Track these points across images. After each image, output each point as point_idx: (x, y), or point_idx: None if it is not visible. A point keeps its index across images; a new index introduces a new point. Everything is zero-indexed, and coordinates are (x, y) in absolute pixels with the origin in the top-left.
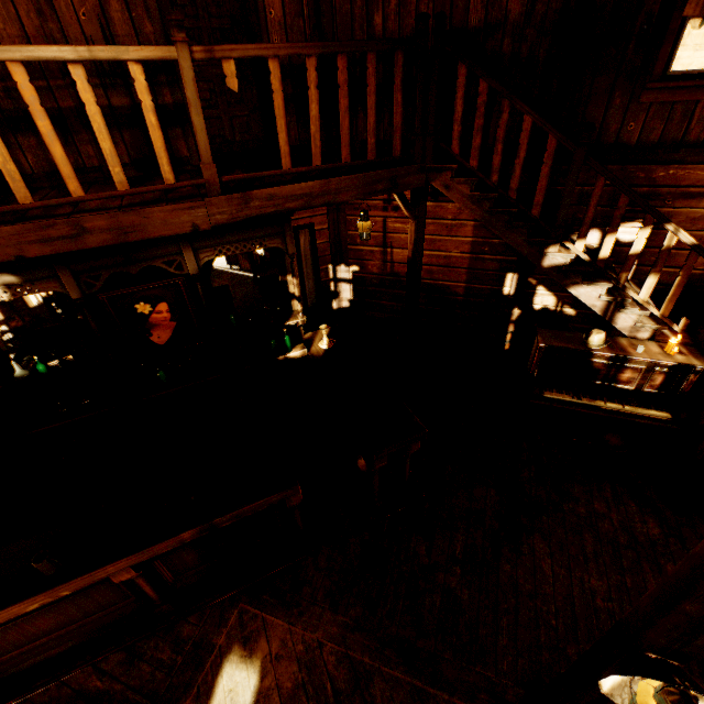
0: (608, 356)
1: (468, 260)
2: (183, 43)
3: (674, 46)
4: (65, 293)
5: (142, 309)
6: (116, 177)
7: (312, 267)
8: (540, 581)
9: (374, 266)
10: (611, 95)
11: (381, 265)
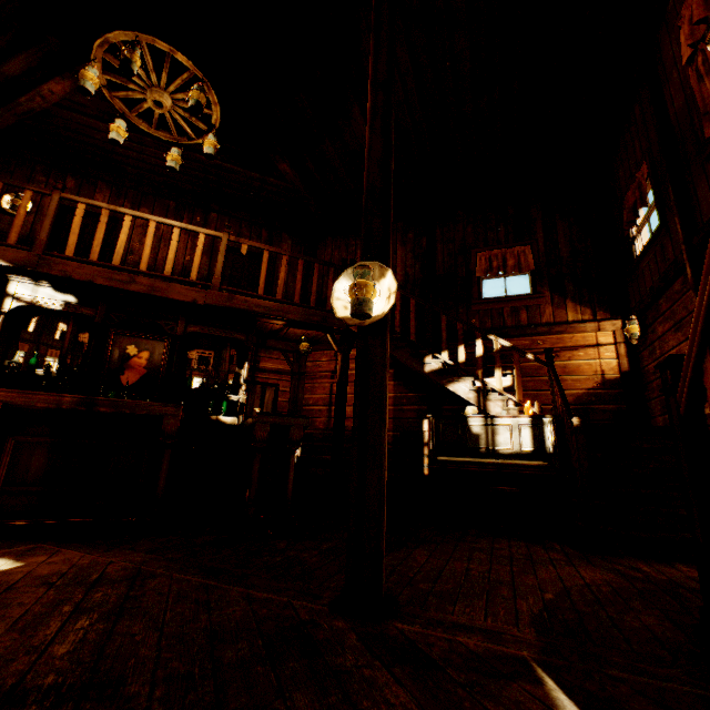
0: (481, 419)
1: (392, 411)
2: (227, 233)
3: (480, 288)
4: (94, 318)
5: (131, 351)
6: (167, 269)
7: None
8: (409, 561)
9: (321, 422)
10: (457, 308)
11: (326, 421)
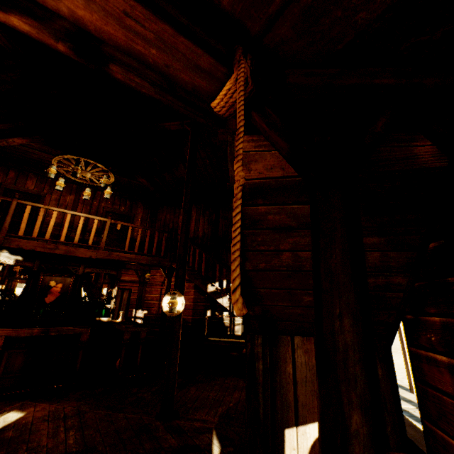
0: (229, 319)
1: (192, 305)
2: (110, 219)
3: None
4: (32, 268)
5: (52, 284)
6: (76, 239)
7: (126, 309)
8: (187, 394)
9: (154, 310)
10: (227, 253)
11: (157, 309)
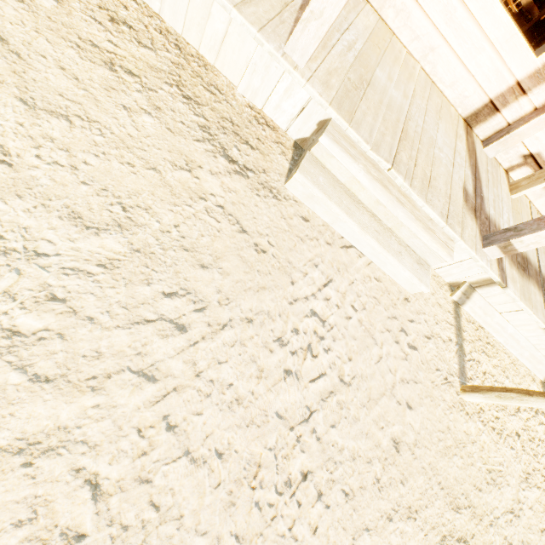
0: None
1: None
2: None
3: None
4: None
5: None
6: None
7: None
8: None
9: None
10: None
11: None
